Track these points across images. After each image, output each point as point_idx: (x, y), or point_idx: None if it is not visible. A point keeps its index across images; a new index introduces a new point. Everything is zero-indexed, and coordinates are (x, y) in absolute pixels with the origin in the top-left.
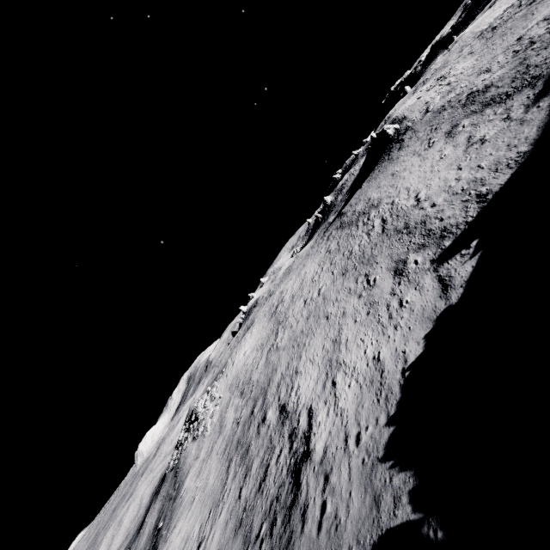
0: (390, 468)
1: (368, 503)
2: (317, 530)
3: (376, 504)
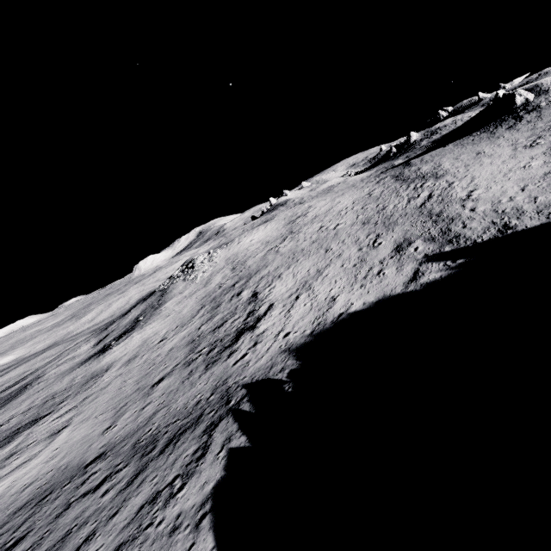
0: (291, 356)
1: (268, 364)
2: (234, 363)
3: (272, 367)
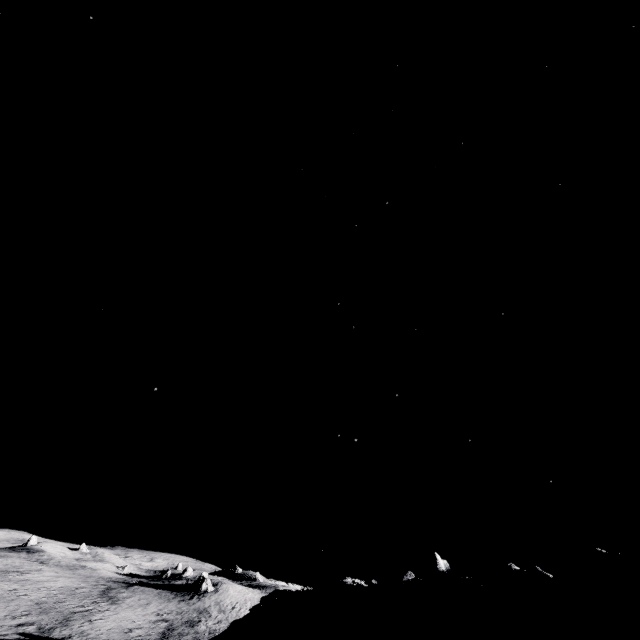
0: None
1: None
2: None
3: None
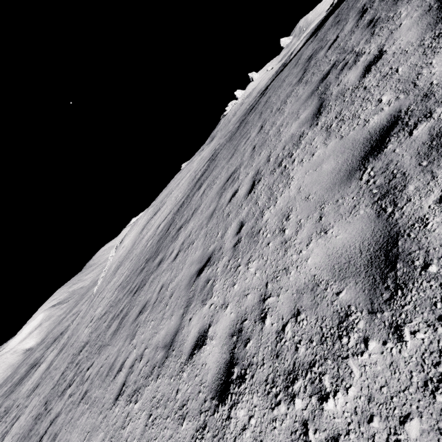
0: None
1: None
2: None
3: None
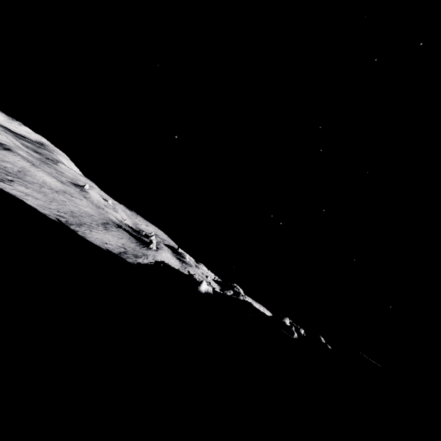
0: None
1: None
2: None
3: None
